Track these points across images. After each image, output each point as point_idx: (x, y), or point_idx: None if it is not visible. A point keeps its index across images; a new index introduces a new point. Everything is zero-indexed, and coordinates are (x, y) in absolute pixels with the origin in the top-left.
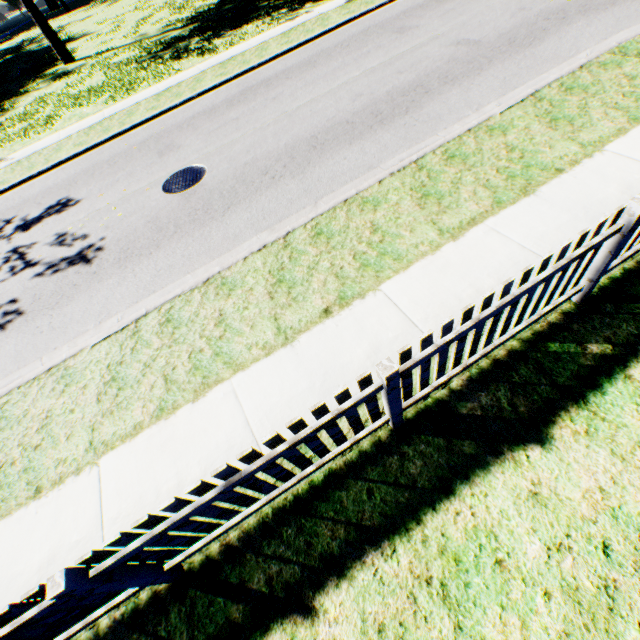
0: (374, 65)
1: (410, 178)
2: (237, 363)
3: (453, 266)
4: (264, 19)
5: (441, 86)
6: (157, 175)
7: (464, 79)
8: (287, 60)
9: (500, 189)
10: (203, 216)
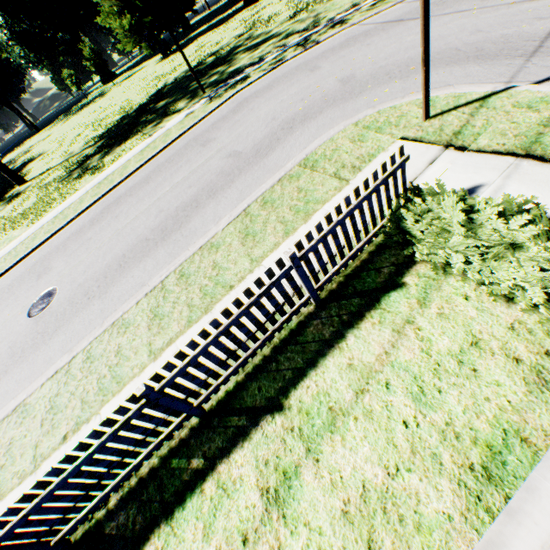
0: (180, 179)
1: (154, 298)
2: (2, 492)
3: None
4: (139, 134)
5: (207, 199)
6: (30, 298)
7: (221, 191)
8: (137, 176)
9: (196, 307)
10: (40, 339)
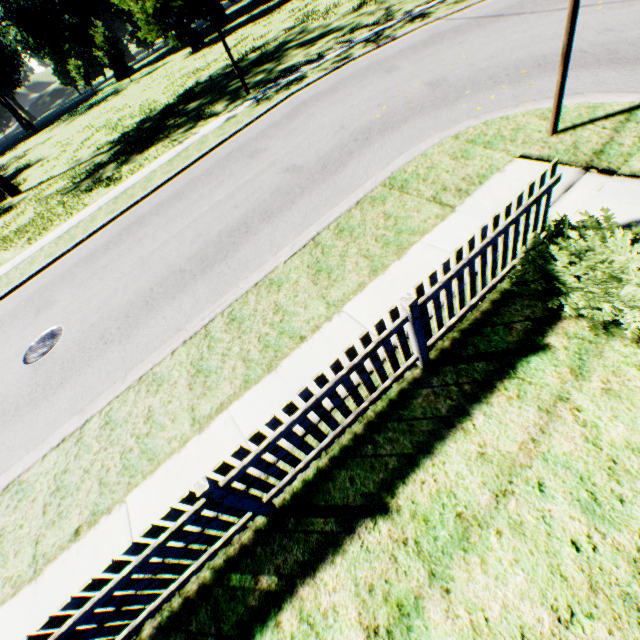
0: (222, 197)
1: (196, 347)
2: None
3: (188, 468)
4: (166, 140)
5: (260, 223)
6: (27, 339)
7: (278, 214)
8: (165, 191)
9: (254, 363)
10: (40, 393)
